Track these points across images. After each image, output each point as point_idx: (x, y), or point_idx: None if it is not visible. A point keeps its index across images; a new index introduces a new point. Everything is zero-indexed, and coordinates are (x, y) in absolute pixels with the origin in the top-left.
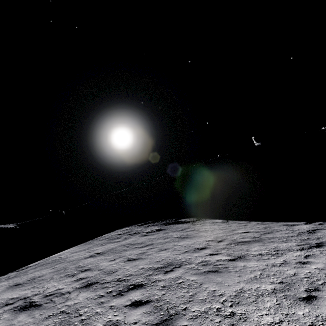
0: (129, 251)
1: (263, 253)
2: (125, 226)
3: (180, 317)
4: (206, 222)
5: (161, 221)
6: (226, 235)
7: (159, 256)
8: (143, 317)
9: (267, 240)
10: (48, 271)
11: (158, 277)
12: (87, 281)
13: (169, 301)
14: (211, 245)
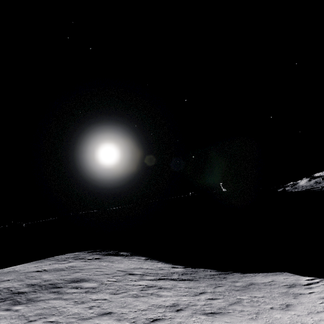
0: (66, 271)
1: (133, 280)
2: (77, 251)
3: (66, 296)
4: (134, 258)
5: (106, 251)
6: (133, 268)
7: (81, 275)
8: (52, 295)
9: (147, 274)
10: (5, 277)
11: (70, 284)
12: (31, 284)
13: (67, 292)
14: (116, 273)
